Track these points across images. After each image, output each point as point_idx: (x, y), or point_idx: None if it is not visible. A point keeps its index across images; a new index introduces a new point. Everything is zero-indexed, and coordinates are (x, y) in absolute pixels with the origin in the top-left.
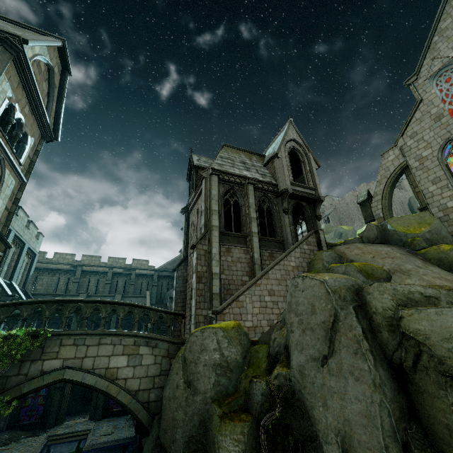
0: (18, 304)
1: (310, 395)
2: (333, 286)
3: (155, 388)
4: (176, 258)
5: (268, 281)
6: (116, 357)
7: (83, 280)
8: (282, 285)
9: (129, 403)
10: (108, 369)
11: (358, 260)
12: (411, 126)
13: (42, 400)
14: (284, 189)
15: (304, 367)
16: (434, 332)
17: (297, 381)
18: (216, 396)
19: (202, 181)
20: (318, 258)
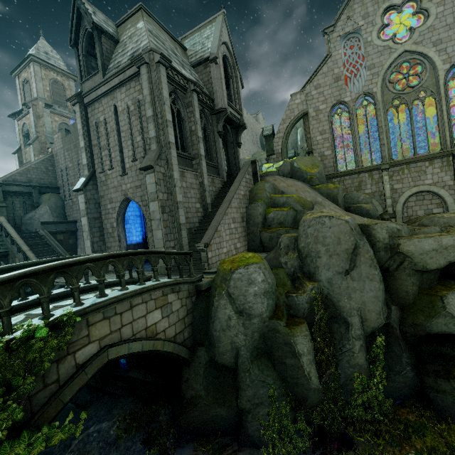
0: None
1: (337, 294)
2: (353, 224)
3: (186, 327)
4: (30, 166)
5: (232, 210)
6: (151, 314)
7: None
8: (239, 213)
9: (174, 349)
10: (148, 329)
11: (287, 192)
12: (318, 77)
13: None
14: (224, 108)
15: (331, 279)
16: (416, 251)
17: (327, 288)
18: (269, 314)
19: (140, 68)
20: (261, 189)
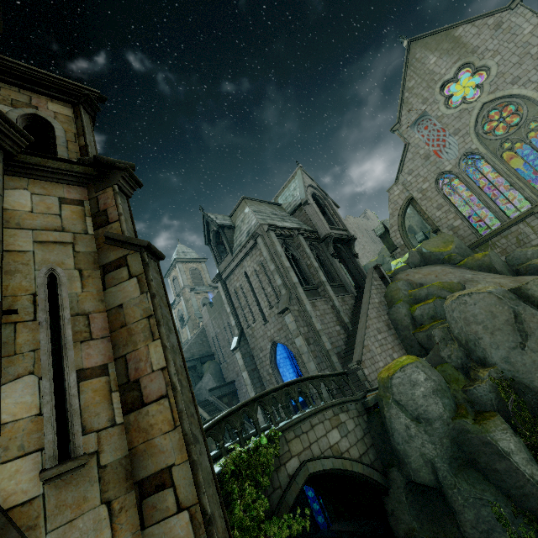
0: (225, 416)
1: (525, 374)
2: (499, 293)
3: (368, 448)
4: (191, 343)
5: (372, 321)
6: (330, 433)
7: None
8: (381, 322)
9: (363, 471)
10: (332, 448)
11: (426, 282)
12: (406, 165)
13: None
14: (328, 234)
15: (508, 358)
16: None
17: (508, 370)
18: (451, 415)
19: (256, 240)
20: (394, 289)
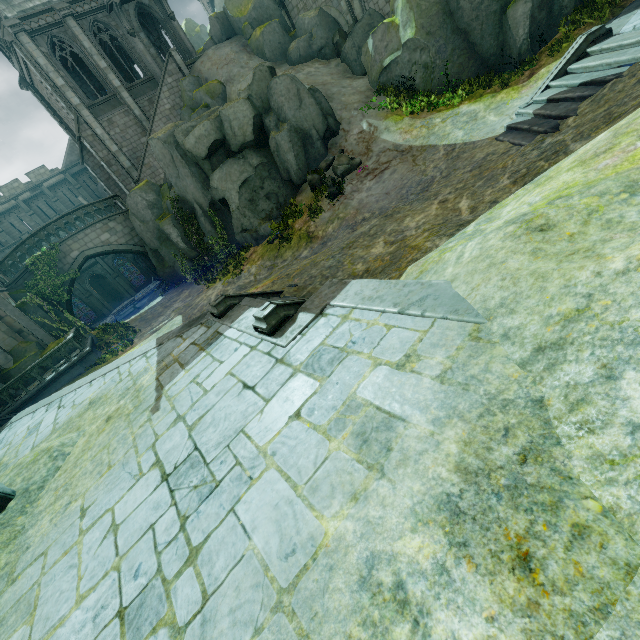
0: (23, 242)
1: (183, 193)
2: (164, 139)
3: (134, 236)
4: (71, 144)
5: None
6: (101, 235)
7: (4, 227)
8: None
9: (128, 248)
10: (103, 242)
11: (210, 77)
12: None
13: (87, 314)
14: (109, 0)
15: (176, 184)
16: (191, 147)
17: (178, 191)
18: (156, 218)
19: (14, 47)
20: (183, 90)
